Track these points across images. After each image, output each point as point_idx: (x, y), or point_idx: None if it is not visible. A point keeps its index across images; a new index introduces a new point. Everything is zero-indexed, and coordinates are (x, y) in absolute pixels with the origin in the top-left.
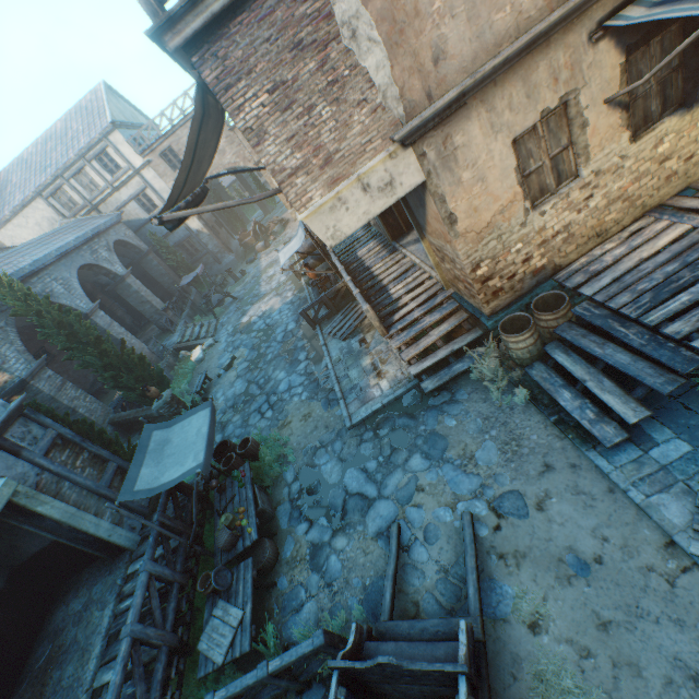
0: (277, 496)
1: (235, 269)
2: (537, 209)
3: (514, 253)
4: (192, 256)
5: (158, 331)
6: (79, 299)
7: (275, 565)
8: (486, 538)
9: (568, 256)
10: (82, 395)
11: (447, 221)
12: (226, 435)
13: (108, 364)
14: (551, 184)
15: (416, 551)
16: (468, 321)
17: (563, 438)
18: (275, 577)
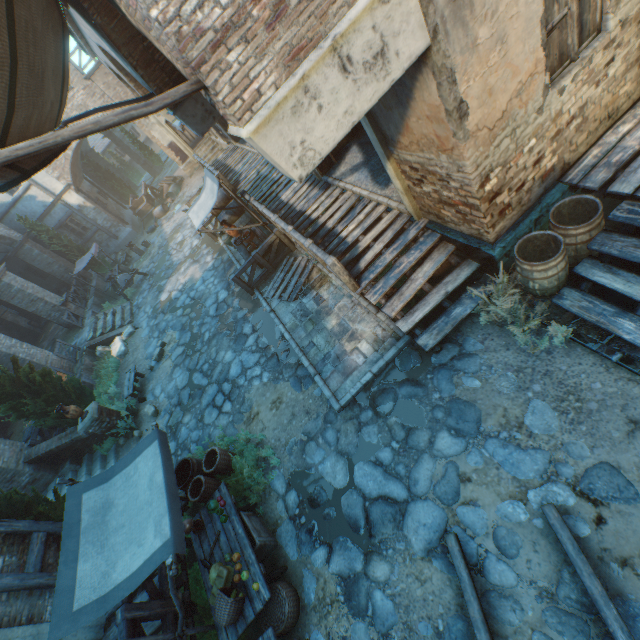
0: (271, 514)
1: (136, 241)
2: (556, 84)
3: (526, 154)
4: (81, 236)
5: (64, 328)
6: None
7: (299, 614)
8: (590, 539)
9: (577, 149)
10: None
11: (455, 114)
12: (181, 441)
13: (0, 394)
14: (573, 44)
15: (494, 570)
16: (454, 254)
17: (639, 381)
18: (304, 632)
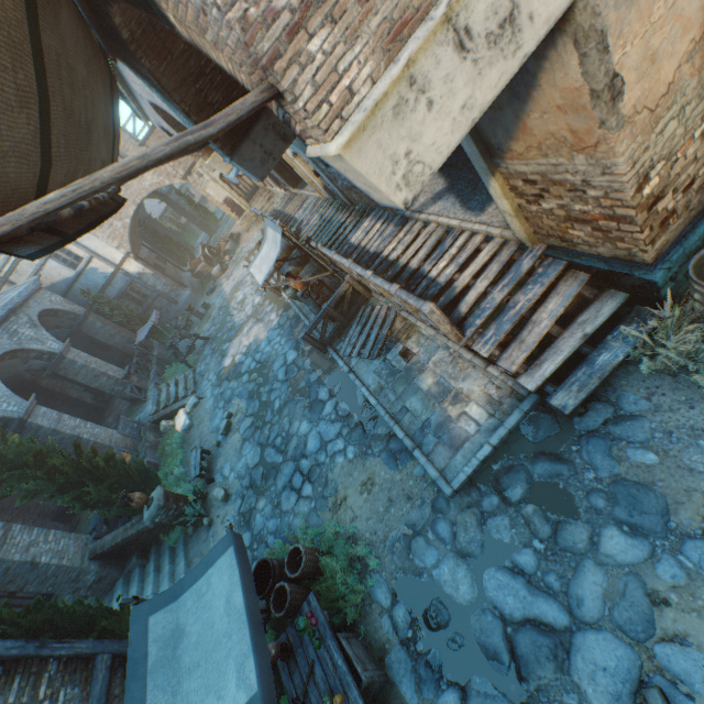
0: (376, 635)
1: (195, 304)
2: None
3: (697, 140)
4: (142, 303)
5: (127, 402)
6: (4, 402)
7: None
8: None
9: None
10: (40, 536)
11: (606, 94)
12: (256, 532)
13: (63, 483)
14: None
15: None
16: (587, 284)
17: None
18: None
